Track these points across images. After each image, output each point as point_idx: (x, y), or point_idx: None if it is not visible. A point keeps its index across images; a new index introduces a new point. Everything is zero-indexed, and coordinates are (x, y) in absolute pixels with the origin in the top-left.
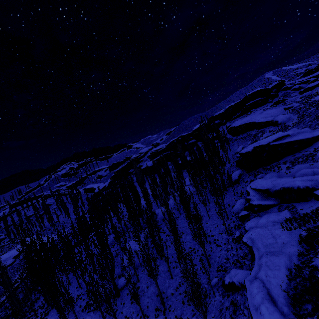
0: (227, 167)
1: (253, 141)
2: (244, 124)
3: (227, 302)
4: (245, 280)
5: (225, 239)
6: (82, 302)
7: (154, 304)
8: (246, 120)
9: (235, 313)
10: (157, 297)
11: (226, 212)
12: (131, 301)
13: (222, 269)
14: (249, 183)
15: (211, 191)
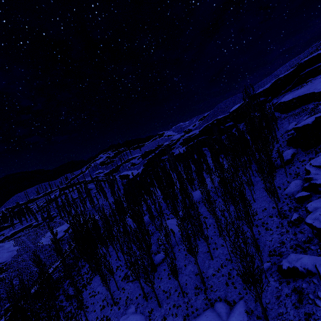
0: (275, 148)
1: (311, 116)
2: (298, 97)
3: (287, 289)
4: (317, 264)
5: (277, 223)
6: (121, 273)
7: (193, 282)
8: (301, 92)
9: (300, 302)
10: (196, 276)
11: (276, 193)
12: (169, 277)
13: (275, 253)
14: (308, 162)
15: (256, 171)
